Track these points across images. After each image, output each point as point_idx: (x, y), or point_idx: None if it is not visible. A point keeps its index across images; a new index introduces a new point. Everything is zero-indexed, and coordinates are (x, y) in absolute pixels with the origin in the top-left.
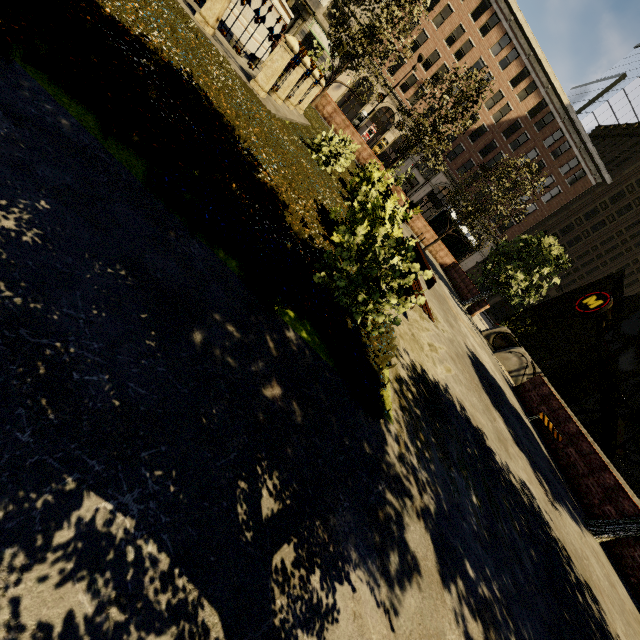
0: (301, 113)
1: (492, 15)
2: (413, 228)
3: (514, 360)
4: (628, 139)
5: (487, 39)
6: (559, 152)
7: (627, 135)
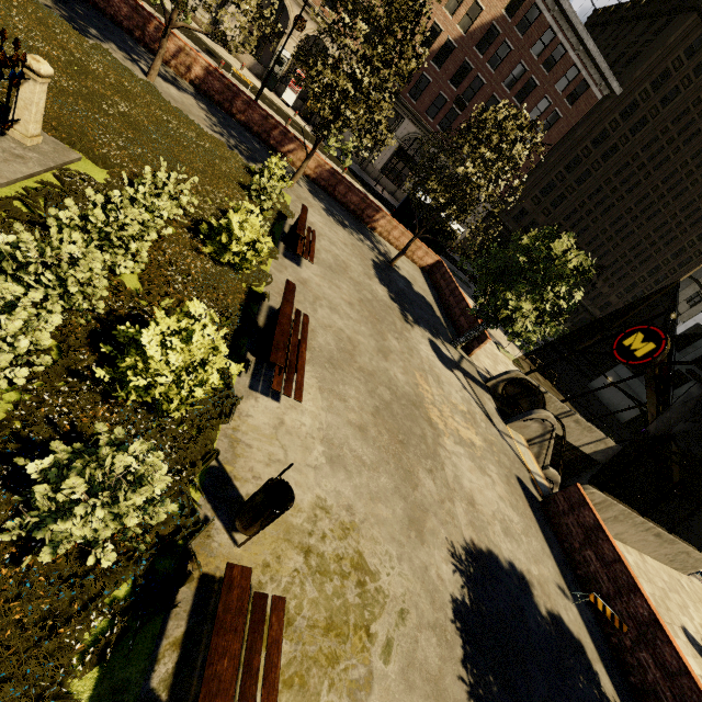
0: (35, 141)
1: None
2: (374, 227)
3: (535, 426)
4: (635, 24)
5: None
6: (552, 60)
7: (633, 18)
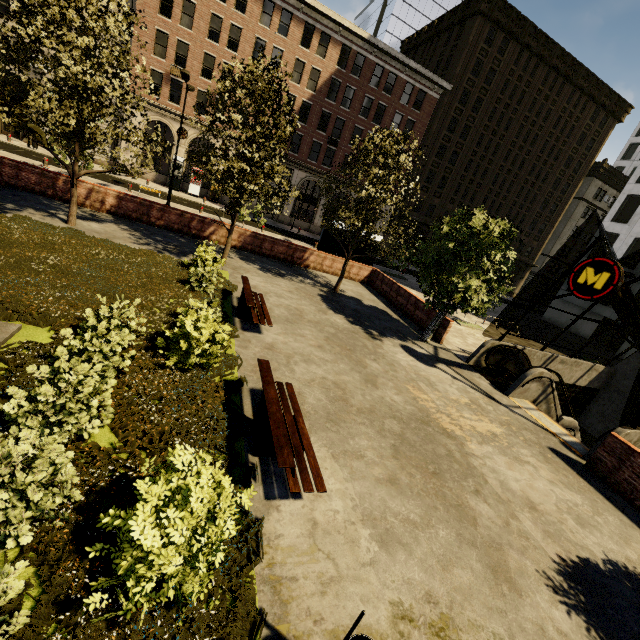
0: None
1: None
2: (307, 265)
3: (534, 386)
4: (437, 39)
5: (250, 14)
6: (388, 85)
7: (434, 36)
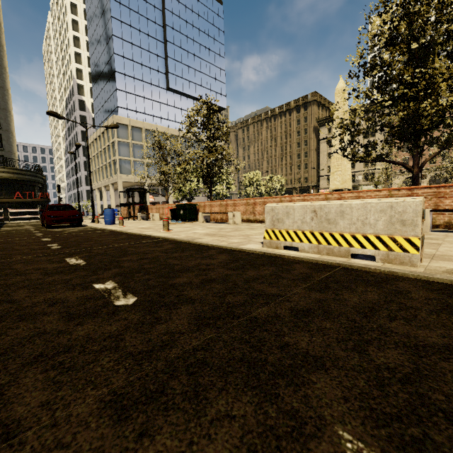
0: None
1: None
2: None
3: None
4: None
5: None
6: None
7: None
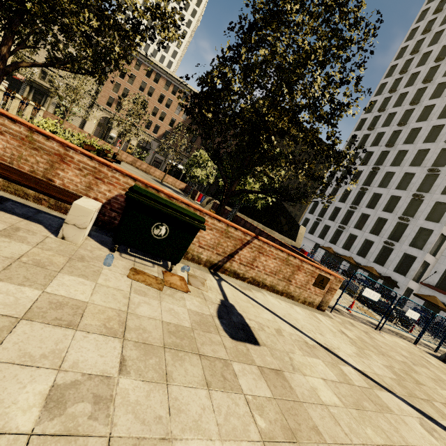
0: None
1: (156, 74)
2: (155, 176)
3: None
4: None
5: (159, 84)
6: None
7: None
